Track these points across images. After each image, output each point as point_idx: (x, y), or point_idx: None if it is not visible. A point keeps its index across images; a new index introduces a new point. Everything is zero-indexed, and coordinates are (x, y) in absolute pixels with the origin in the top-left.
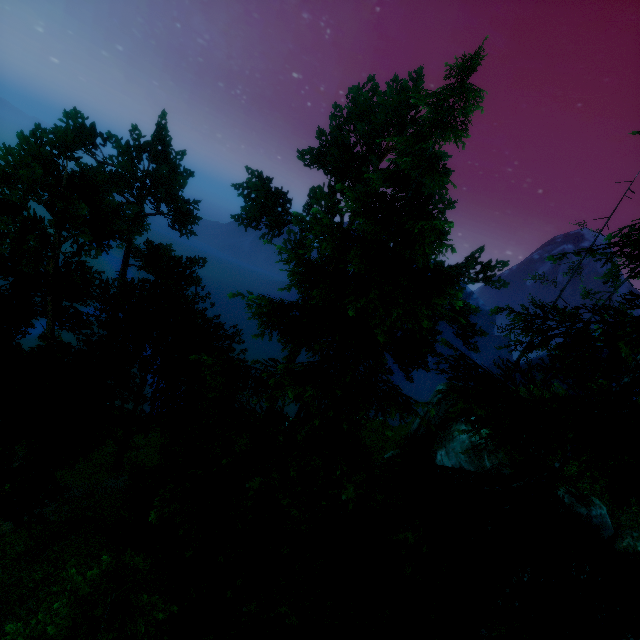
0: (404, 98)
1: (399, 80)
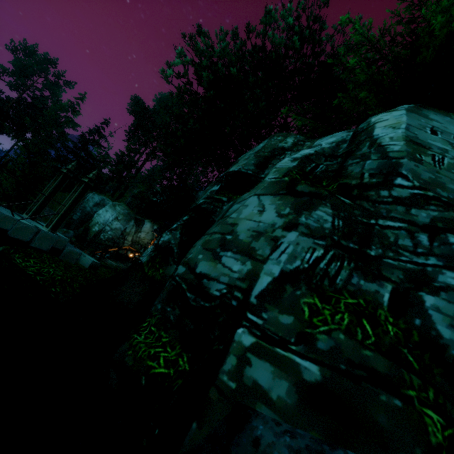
0: (60, 73)
1: (50, 56)
